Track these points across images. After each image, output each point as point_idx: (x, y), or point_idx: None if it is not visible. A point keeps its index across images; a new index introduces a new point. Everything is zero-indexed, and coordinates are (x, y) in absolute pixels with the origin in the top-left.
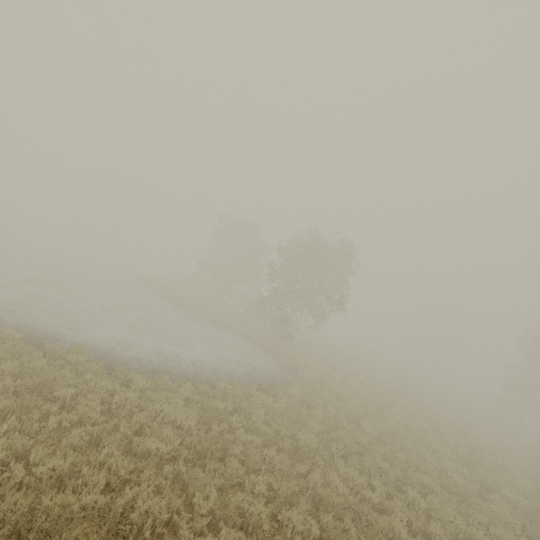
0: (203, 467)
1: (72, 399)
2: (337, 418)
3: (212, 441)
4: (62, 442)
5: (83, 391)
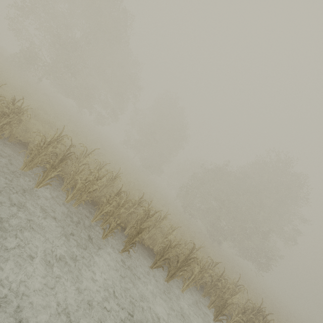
0: None
1: None
2: None
3: None
4: None
5: None
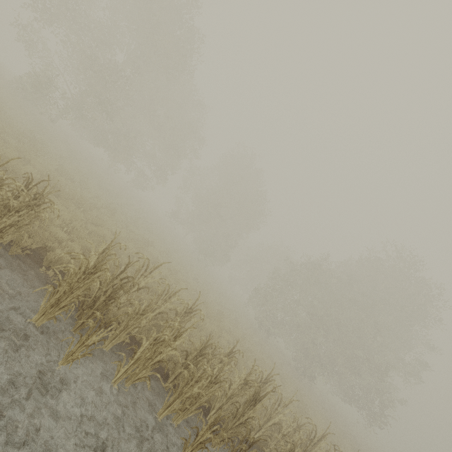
0: None
1: None
2: None
3: None
4: None
5: None
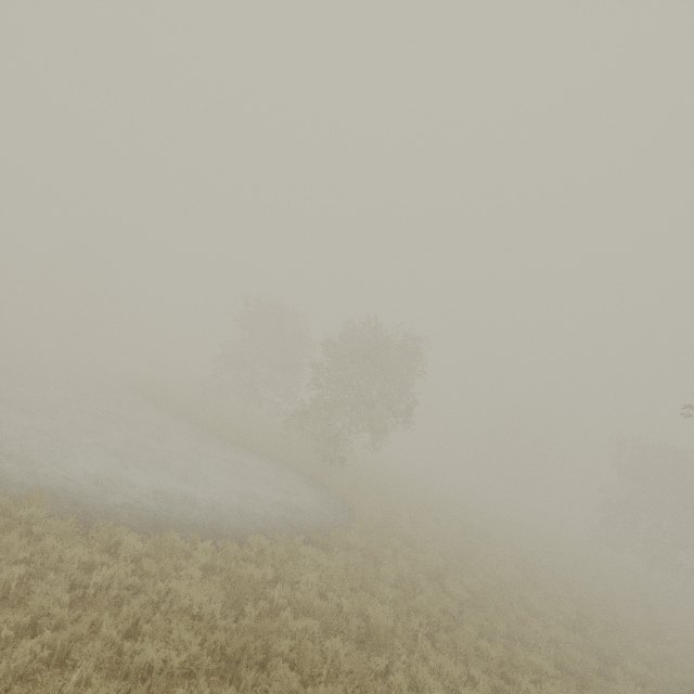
0: (236, 683)
1: (19, 583)
2: (413, 576)
3: (249, 638)
4: (0, 669)
5: (39, 568)
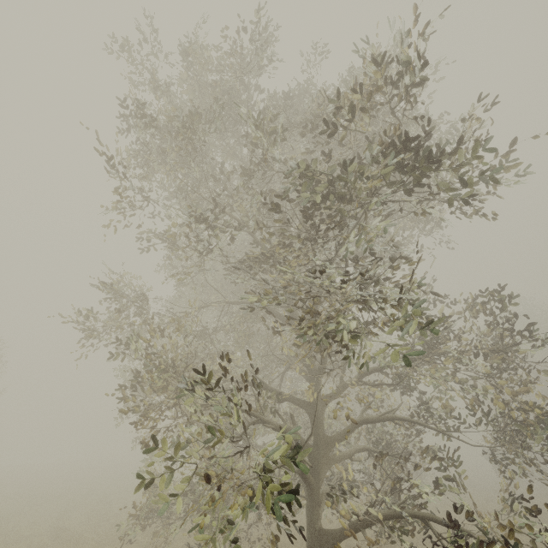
0: None
1: None
2: None
3: None
4: None
5: None
